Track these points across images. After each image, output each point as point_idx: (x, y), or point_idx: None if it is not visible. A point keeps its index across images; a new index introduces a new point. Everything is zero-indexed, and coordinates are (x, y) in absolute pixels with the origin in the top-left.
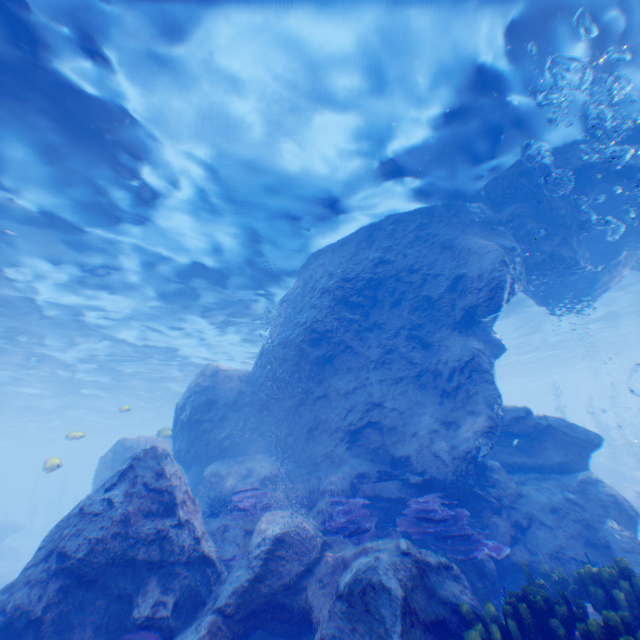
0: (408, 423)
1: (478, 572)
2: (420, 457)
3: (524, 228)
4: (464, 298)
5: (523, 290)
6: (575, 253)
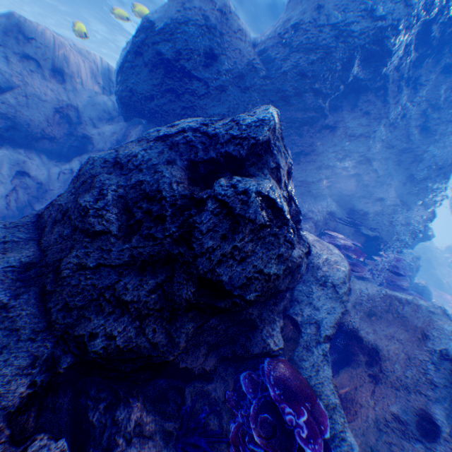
0: (377, 189)
1: None
2: (377, 219)
3: None
4: None
5: None
6: None
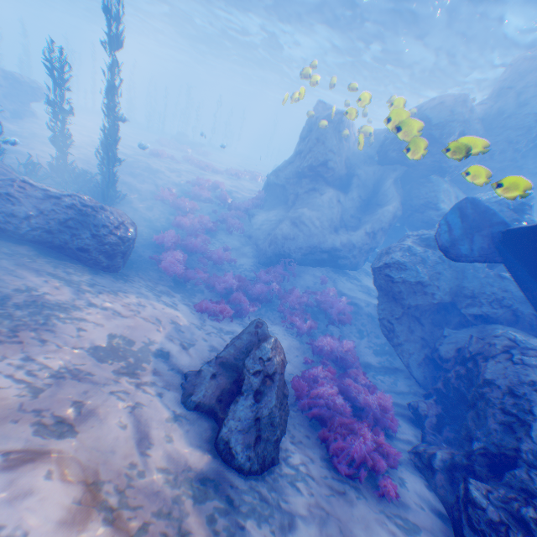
0: None
1: None
2: None
3: None
4: None
5: None
6: None
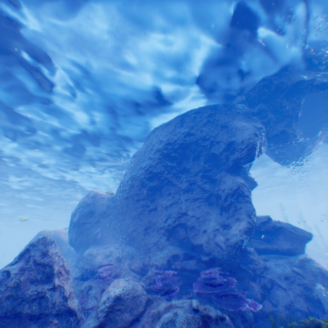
0: (202, 225)
1: (242, 318)
2: (208, 245)
3: (266, 117)
4: (233, 154)
5: (266, 152)
6: (294, 131)
